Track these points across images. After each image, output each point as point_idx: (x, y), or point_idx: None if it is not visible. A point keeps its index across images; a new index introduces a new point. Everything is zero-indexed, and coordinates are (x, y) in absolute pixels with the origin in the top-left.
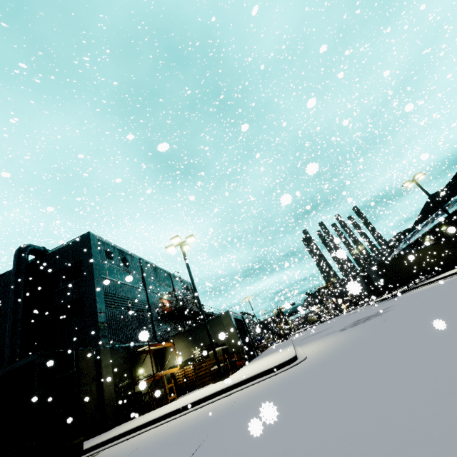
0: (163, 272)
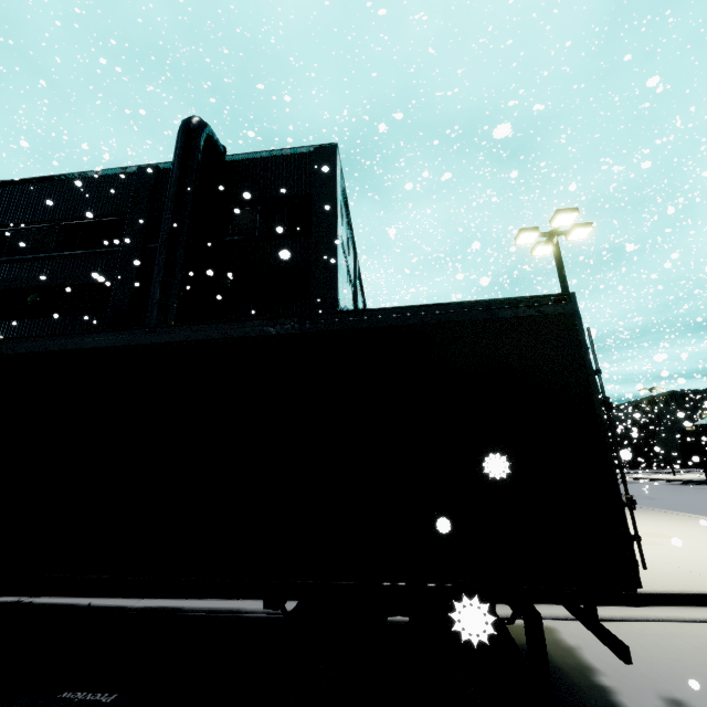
0: (361, 299)
